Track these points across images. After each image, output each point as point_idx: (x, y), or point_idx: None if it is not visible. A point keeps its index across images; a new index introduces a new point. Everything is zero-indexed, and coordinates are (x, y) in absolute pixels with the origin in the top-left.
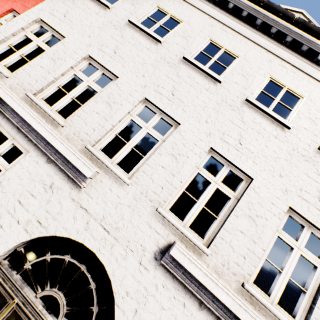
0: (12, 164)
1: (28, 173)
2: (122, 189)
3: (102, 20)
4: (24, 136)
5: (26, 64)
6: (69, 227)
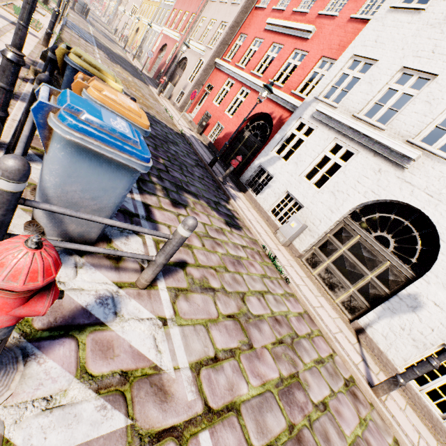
0: (348, 161)
1: (361, 165)
2: (445, 167)
3: (416, 26)
4: (354, 143)
5: (348, 94)
6: (396, 194)
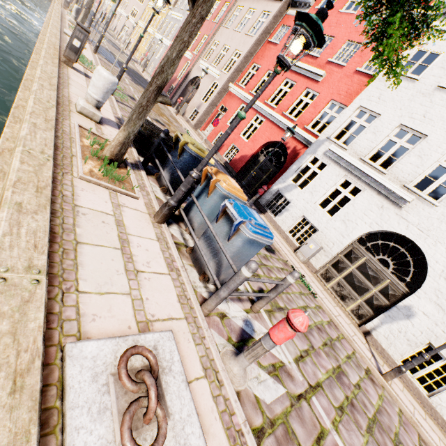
0: (356, 196)
1: (367, 201)
2: (432, 209)
3: (411, 92)
4: (362, 182)
5: (356, 139)
6: (395, 227)
